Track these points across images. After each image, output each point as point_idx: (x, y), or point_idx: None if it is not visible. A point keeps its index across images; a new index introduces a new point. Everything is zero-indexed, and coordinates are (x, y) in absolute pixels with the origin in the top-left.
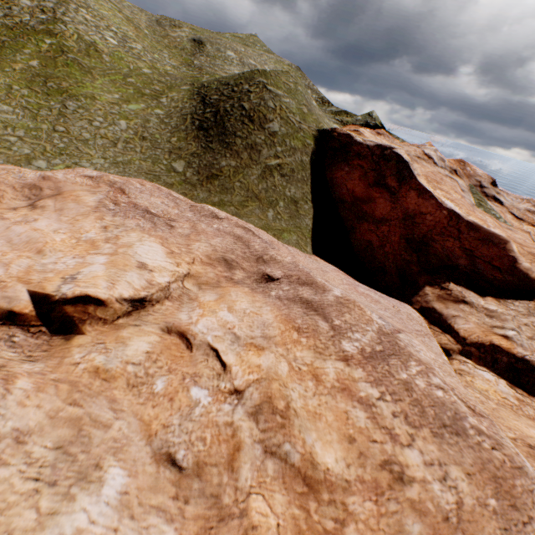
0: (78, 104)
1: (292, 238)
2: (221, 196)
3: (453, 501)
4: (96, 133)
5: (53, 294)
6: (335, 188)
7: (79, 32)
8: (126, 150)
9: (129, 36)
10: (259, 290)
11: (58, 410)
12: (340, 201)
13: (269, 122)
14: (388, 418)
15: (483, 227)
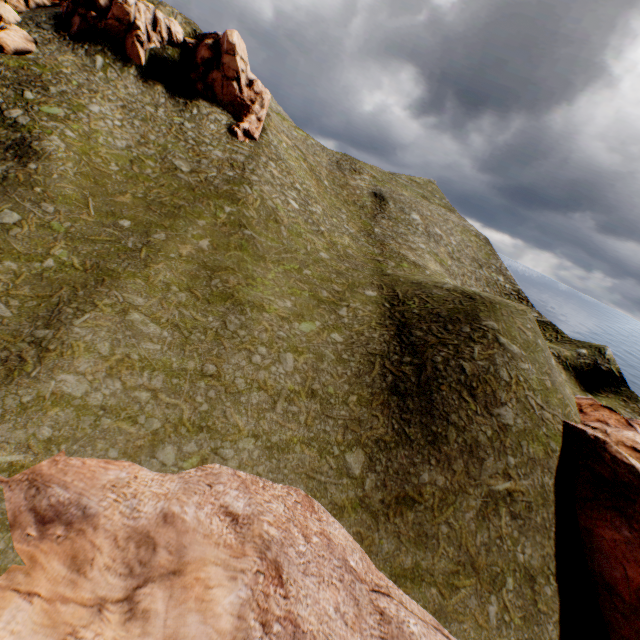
0: (242, 319)
1: None
2: (417, 551)
3: None
4: (253, 378)
5: None
6: (596, 554)
7: (263, 195)
8: (287, 415)
9: (311, 193)
10: None
11: None
12: (604, 584)
13: (499, 405)
14: None
15: None
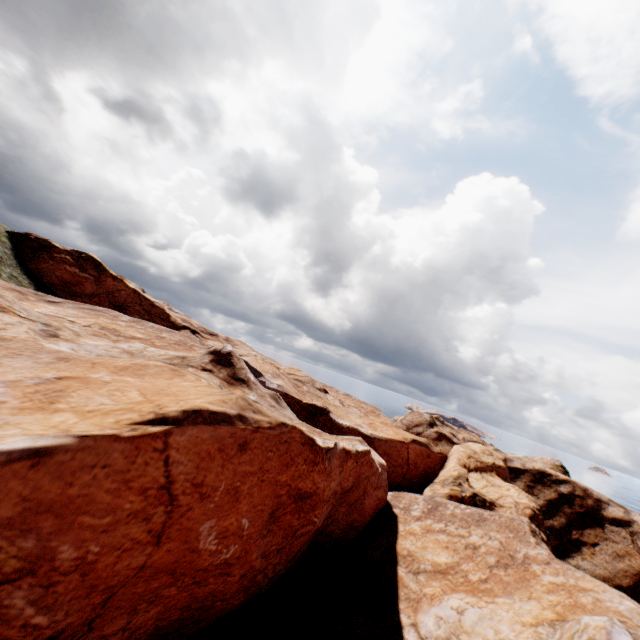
0: None
1: None
2: None
3: (179, 339)
4: None
5: None
6: (45, 275)
7: None
8: None
9: None
10: (55, 305)
11: None
12: (52, 285)
13: None
14: (152, 331)
15: (152, 299)
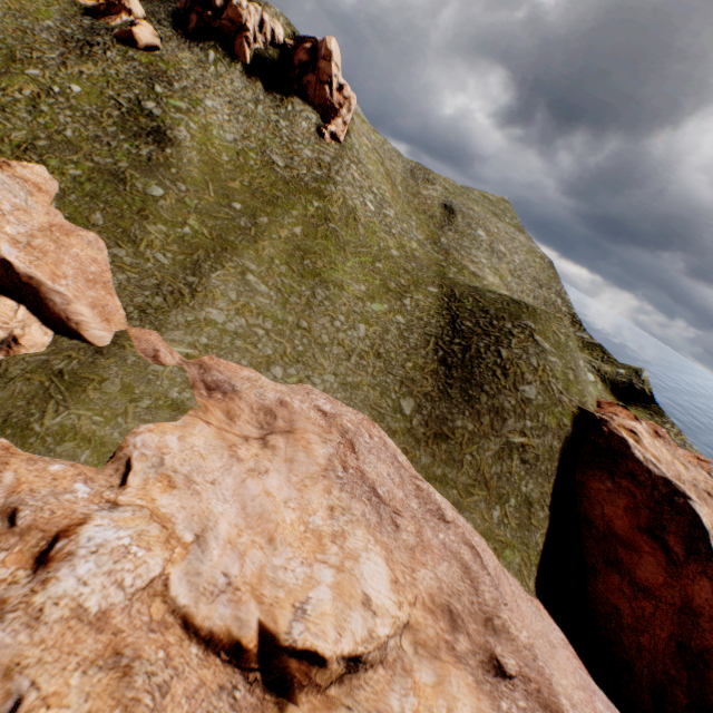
0: (327, 293)
1: (514, 559)
2: (446, 467)
3: None
4: (334, 336)
5: (284, 636)
6: (584, 499)
7: (345, 194)
8: (358, 366)
9: (386, 198)
10: (485, 687)
11: None
12: (586, 520)
13: (525, 383)
14: None
15: None
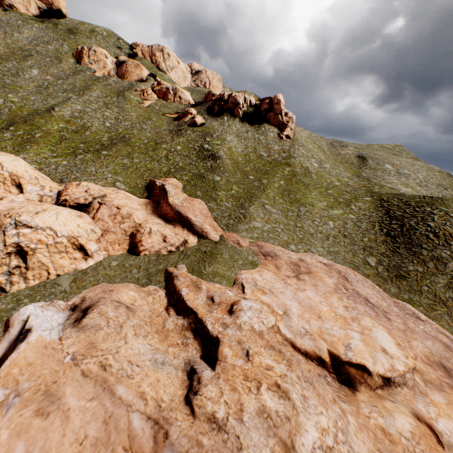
0: (305, 209)
1: None
2: (410, 294)
3: None
4: (316, 229)
5: (343, 356)
6: None
7: (300, 162)
8: (334, 243)
9: (322, 159)
10: None
11: (372, 450)
12: None
13: None
14: None
15: None
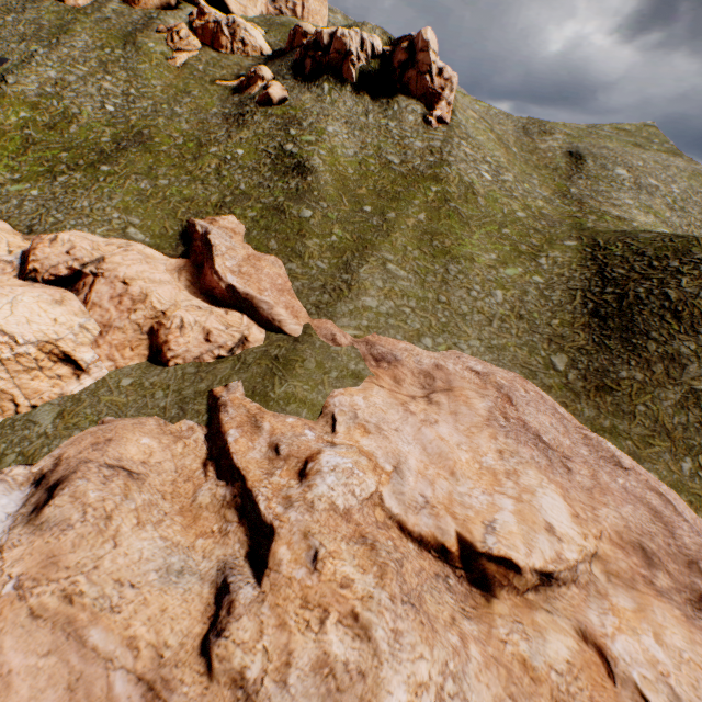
0: (458, 267)
1: None
2: (614, 419)
3: None
4: (473, 305)
5: (479, 544)
6: None
7: (460, 172)
8: (501, 330)
9: (501, 164)
10: (697, 623)
11: (500, 697)
12: None
13: None
14: None
15: None
